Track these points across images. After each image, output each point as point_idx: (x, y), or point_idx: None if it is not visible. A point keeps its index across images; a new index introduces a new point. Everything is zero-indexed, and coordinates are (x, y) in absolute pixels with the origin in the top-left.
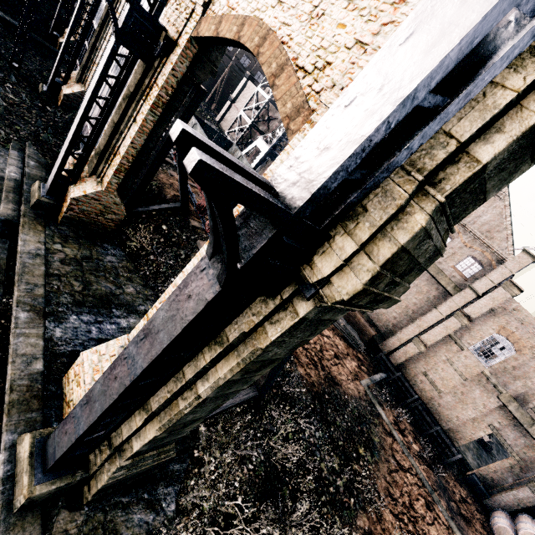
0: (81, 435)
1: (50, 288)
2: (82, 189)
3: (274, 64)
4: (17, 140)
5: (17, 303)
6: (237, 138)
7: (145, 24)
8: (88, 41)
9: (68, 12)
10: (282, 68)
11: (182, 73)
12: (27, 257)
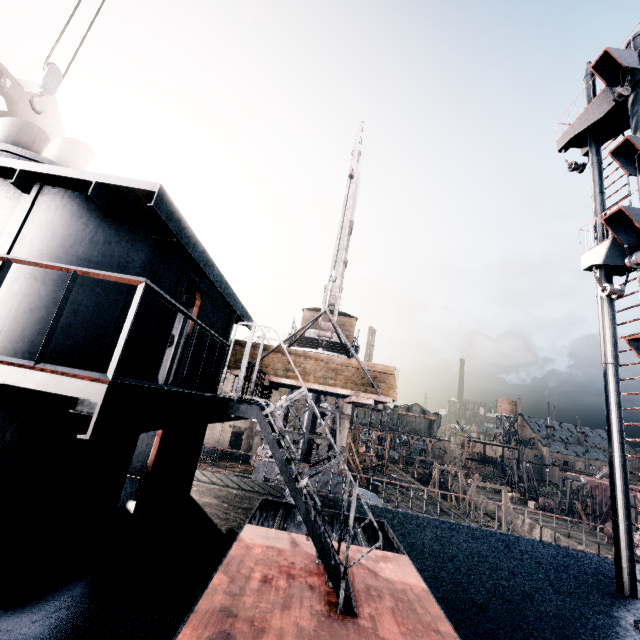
0: None
1: None
2: None
3: None
4: None
5: None
6: None
7: None
8: None
9: None
10: None
11: None
12: None
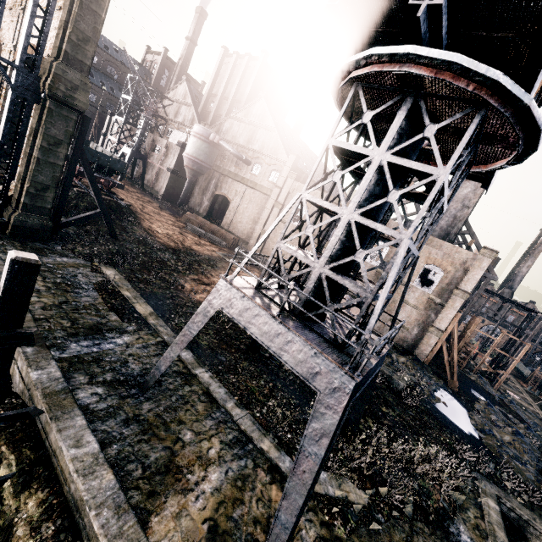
0: None
1: None
2: None
3: None
4: None
5: None
6: None
7: None
8: None
9: None
10: None
11: None
12: None
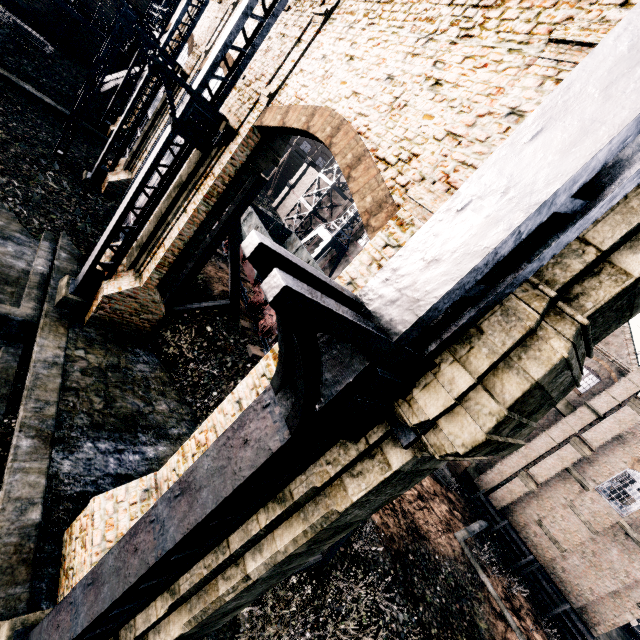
0: (78, 635)
1: (64, 406)
2: (117, 285)
3: (350, 155)
4: (50, 230)
5: (20, 427)
6: (296, 225)
7: (205, 114)
8: (140, 129)
9: (123, 101)
10: (360, 159)
11: (242, 162)
12: (41, 367)
